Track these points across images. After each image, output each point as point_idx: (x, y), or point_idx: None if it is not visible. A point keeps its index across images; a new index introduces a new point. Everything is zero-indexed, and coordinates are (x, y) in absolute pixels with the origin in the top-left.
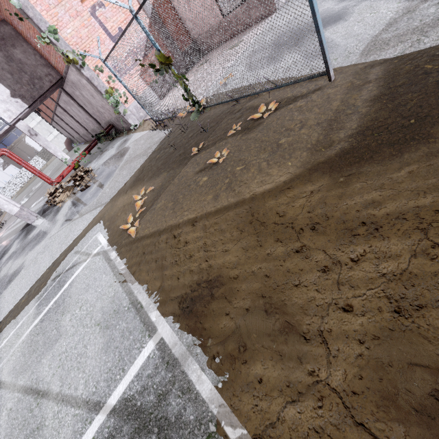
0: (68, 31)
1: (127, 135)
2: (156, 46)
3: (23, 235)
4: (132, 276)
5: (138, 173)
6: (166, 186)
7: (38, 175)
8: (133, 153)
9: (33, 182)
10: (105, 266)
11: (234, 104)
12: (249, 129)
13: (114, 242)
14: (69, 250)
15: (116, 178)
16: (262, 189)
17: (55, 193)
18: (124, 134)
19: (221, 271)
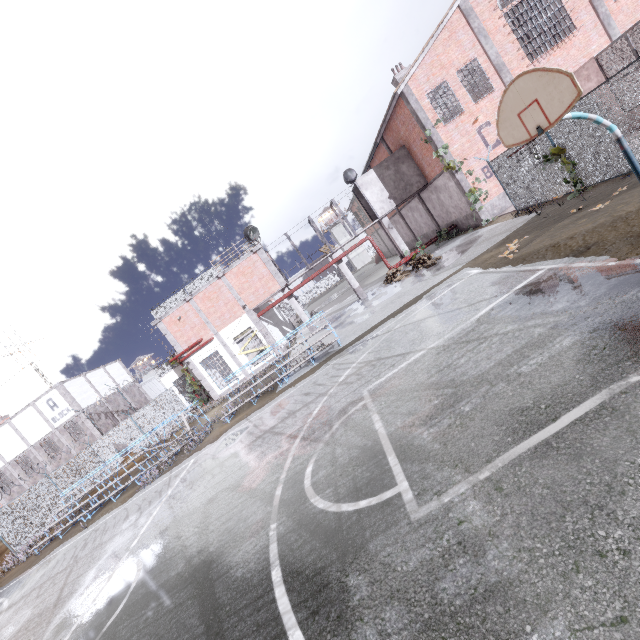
0: (455, 146)
1: (474, 231)
2: (553, 143)
3: (357, 305)
4: (515, 268)
5: (501, 241)
6: (540, 235)
7: (384, 260)
8: (489, 235)
9: (331, 292)
10: (485, 274)
11: (622, 179)
12: (635, 188)
13: (489, 267)
14: (434, 286)
15: (472, 251)
16: (638, 208)
17: (394, 274)
18: (468, 232)
19: (596, 241)
